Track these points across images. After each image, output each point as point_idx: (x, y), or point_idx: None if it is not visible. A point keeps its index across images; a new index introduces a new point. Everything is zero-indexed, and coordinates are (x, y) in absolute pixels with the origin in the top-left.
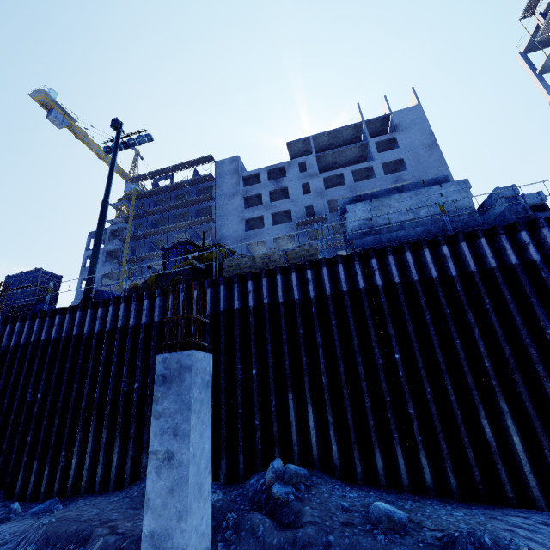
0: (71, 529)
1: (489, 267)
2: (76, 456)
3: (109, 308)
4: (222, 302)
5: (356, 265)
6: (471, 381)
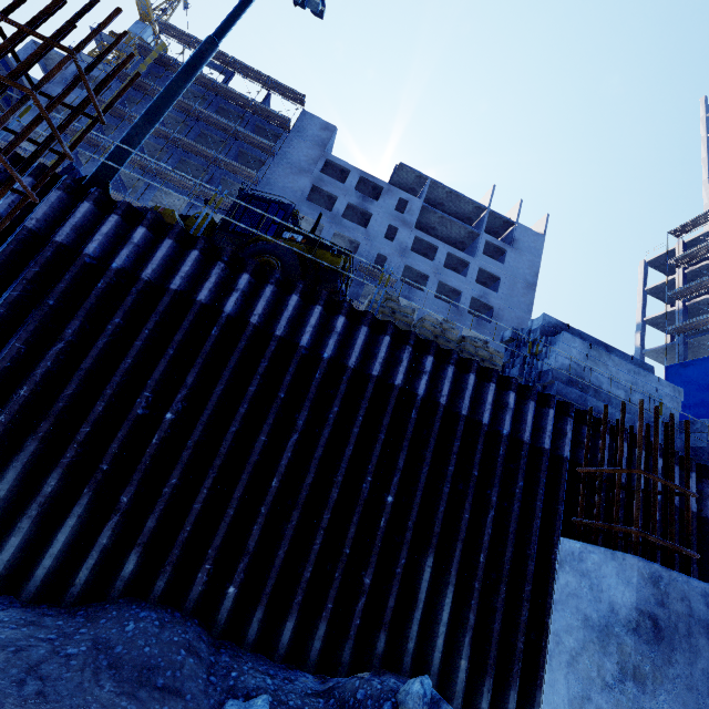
0: None
1: None
2: None
3: (163, 241)
4: (378, 362)
5: (569, 423)
6: None
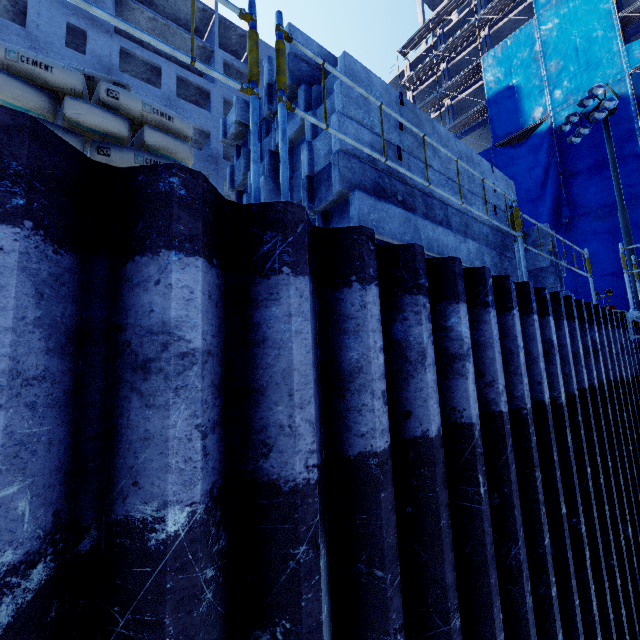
0: None
1: (580, 387)
2: None
3: None
4: None
5: (424, 316)
6: None
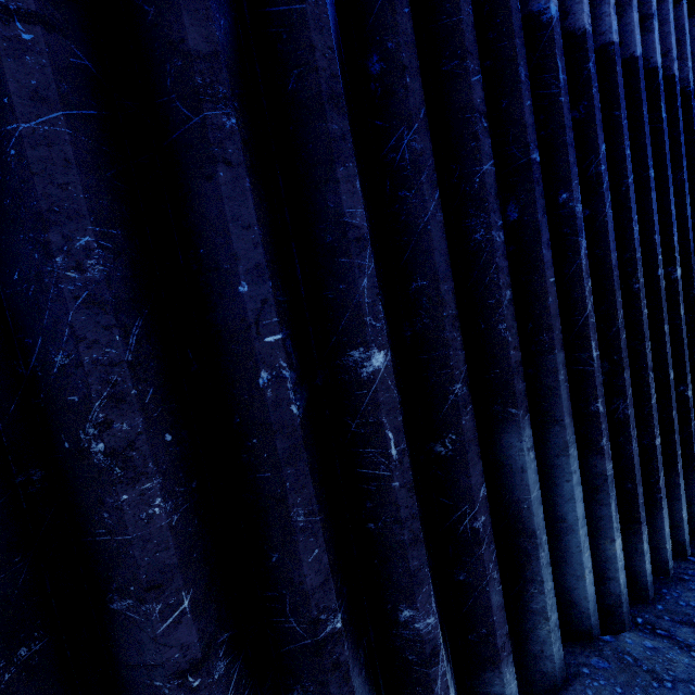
0: None
1: None
2: None
3: None
4: None
5: None
6: None
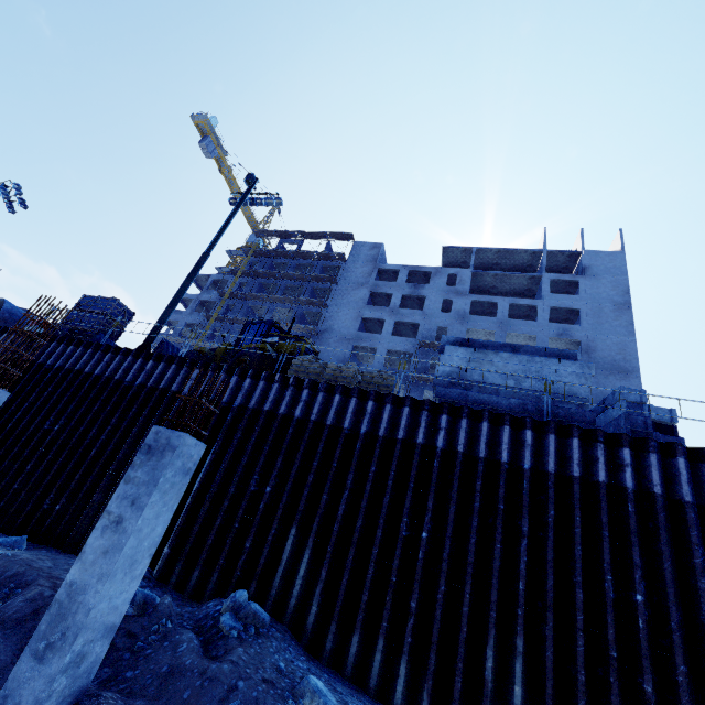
0: (20, 569)
1: (570, 475)
2: (61, 504)
3: (160, 365)
4: (269, 401)
5: (423, 415)
6: (494, 599)
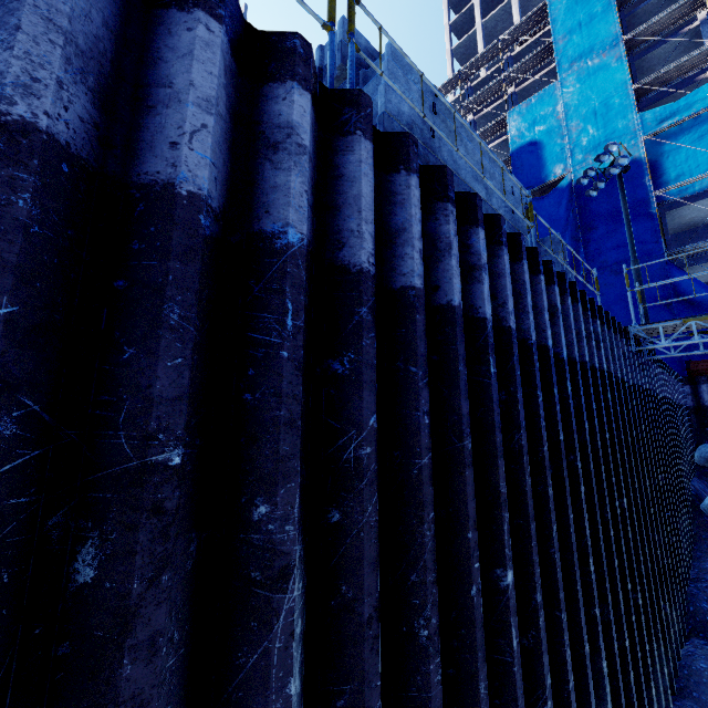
0: None
1: (582, 361)
2: None
3: None
4: None
5: (452, 218)
6: (584, 620)
